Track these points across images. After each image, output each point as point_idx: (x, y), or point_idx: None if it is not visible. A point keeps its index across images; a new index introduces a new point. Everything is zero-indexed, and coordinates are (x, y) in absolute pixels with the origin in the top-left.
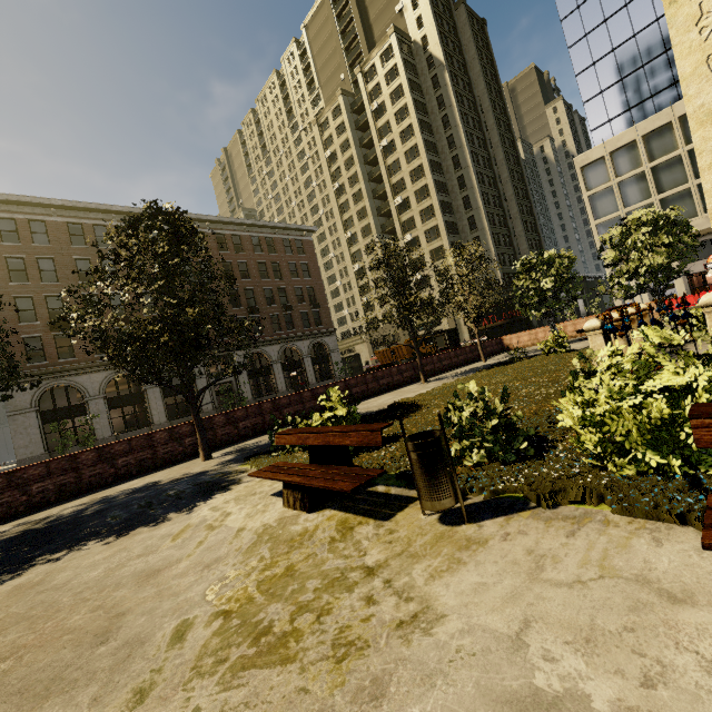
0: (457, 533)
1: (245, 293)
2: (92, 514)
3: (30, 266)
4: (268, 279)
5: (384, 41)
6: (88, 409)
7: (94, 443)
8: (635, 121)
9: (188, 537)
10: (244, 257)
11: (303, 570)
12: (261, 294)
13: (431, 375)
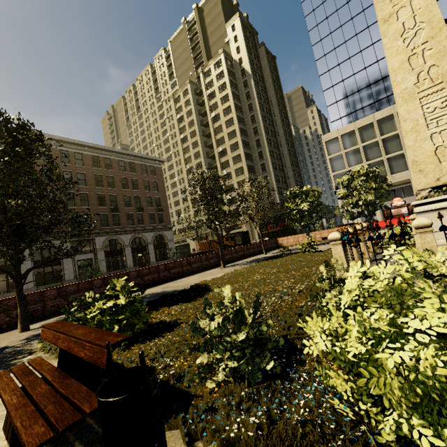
0: None
1: (109, 197)
2: None
3: None
4: (128, 189)
5: (217, 57)
6: None
7: None
8: (354, 120)
9: None
10: (111, 173)
11: None
12: (122, 199)
13: (229, 262)
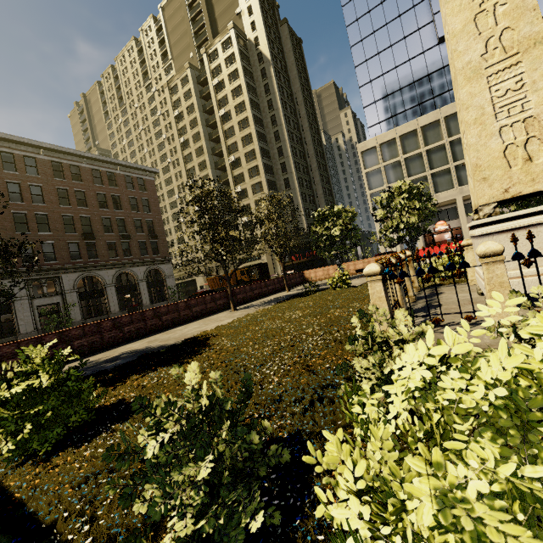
0: None
1: (81, 219)
2: None
3: None
4: (107, 209)
5: (225, 33)
6: None
7: None
8: (395, 126)
9: None
10: (82, 186)
11: None
12: (99, 222)
13: (243, 302)
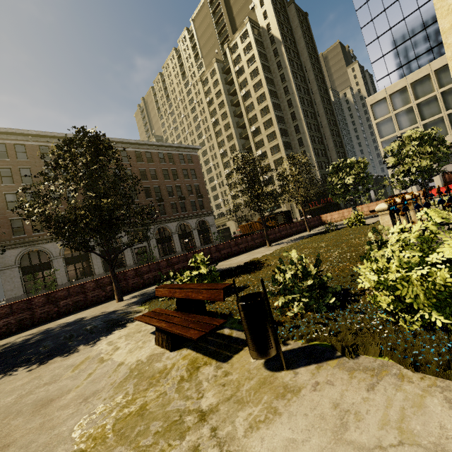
0: (277, 379)
1: (154, 189)
2: (33, 343)
3: (15, 173)
4: (169, 180)
5: (242, 27)
6: (52, 265)
7: (55, 287)
8: (406, 74)
9: (83, 369)
10: (153, 166)
11: (152, 409)
12: (165, 189)
13: (273, 241)
